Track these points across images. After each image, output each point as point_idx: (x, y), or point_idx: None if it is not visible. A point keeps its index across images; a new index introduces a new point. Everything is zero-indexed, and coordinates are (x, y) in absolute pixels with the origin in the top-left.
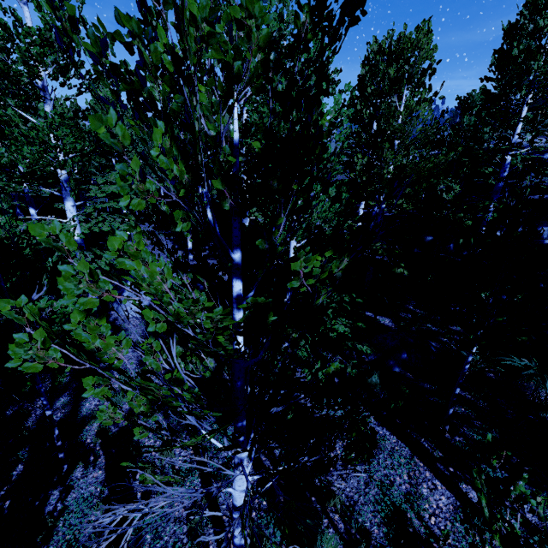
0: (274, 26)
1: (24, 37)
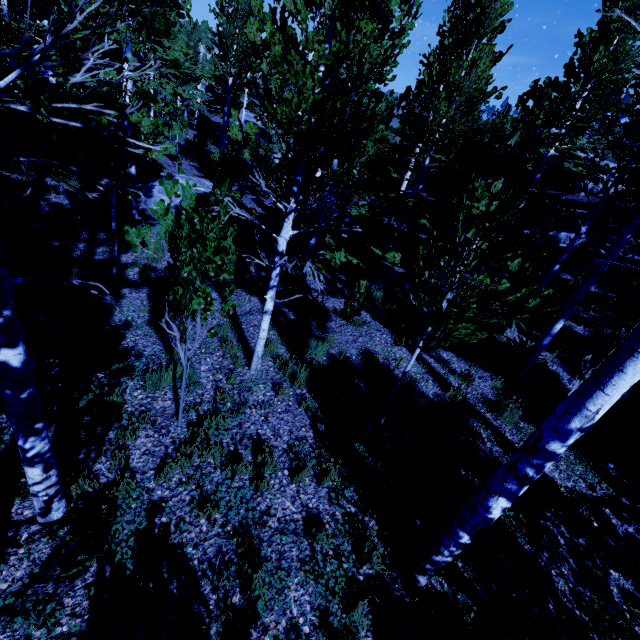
0: None
1: None
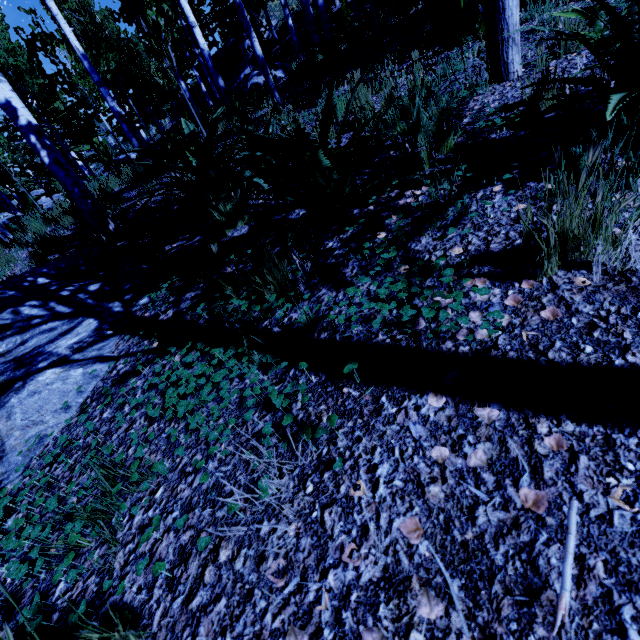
0: None
1: None
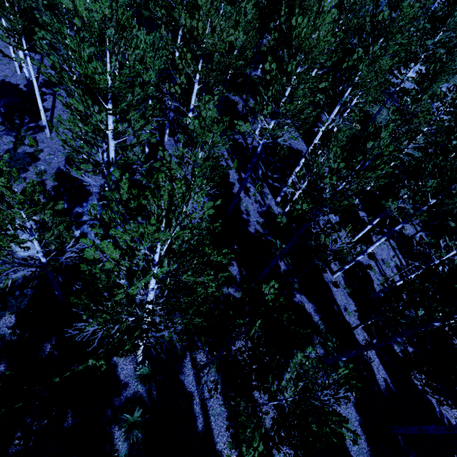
0: None
1: None
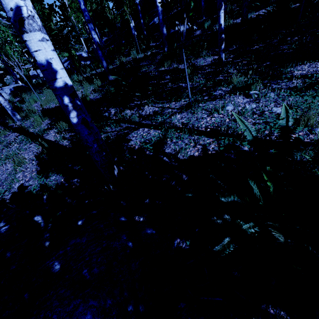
0: None
1: None
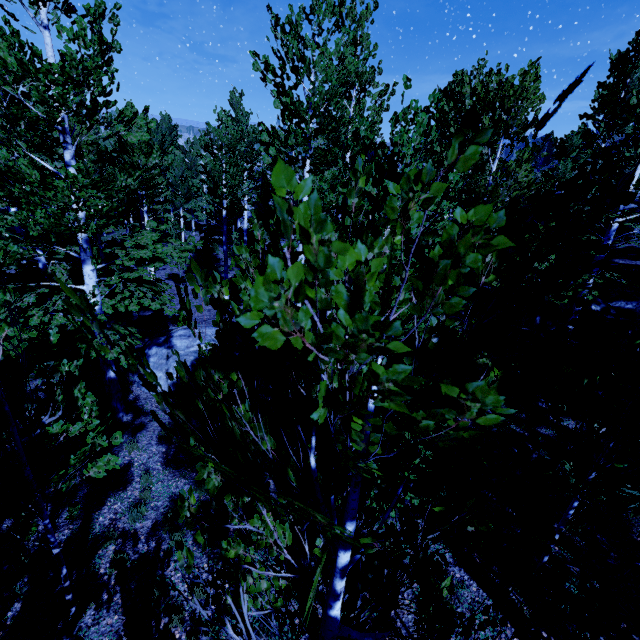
0: (350, 63)
1: (44, 74)
